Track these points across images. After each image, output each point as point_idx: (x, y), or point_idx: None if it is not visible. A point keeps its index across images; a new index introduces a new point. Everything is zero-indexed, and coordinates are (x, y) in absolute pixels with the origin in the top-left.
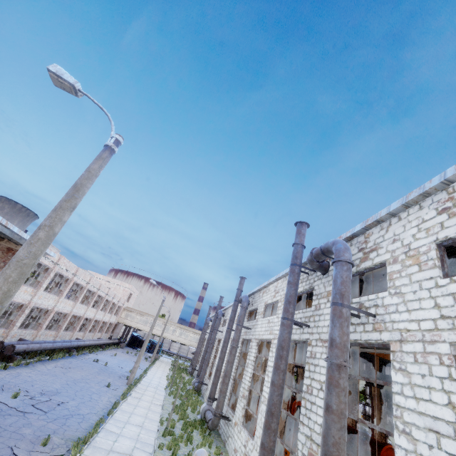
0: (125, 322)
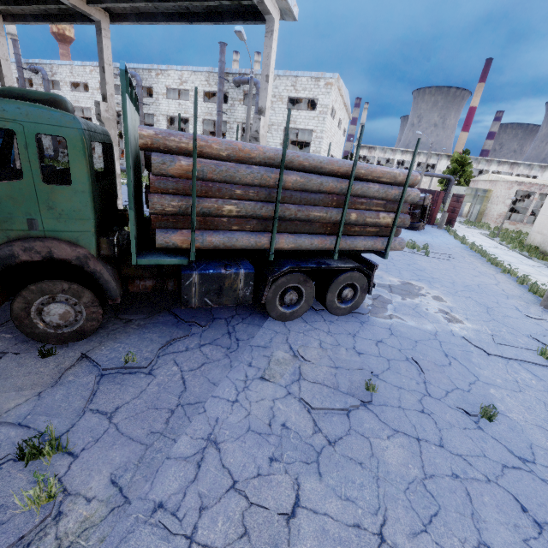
0: None
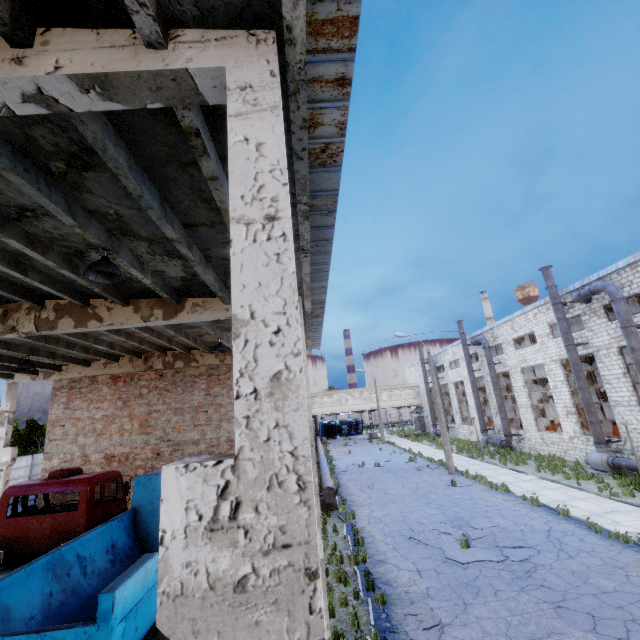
0: (313, 413)
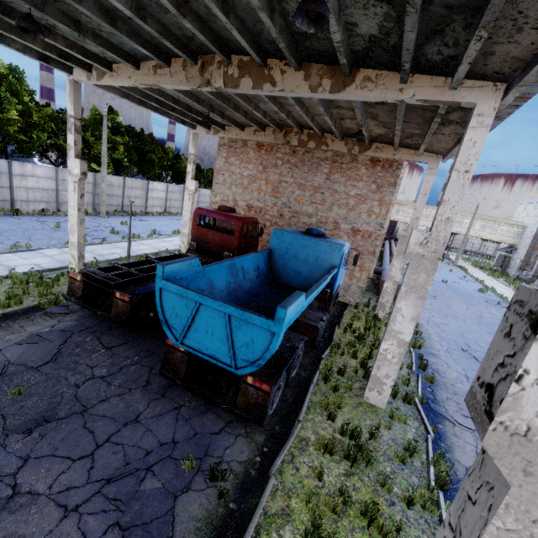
0: (396, 219)
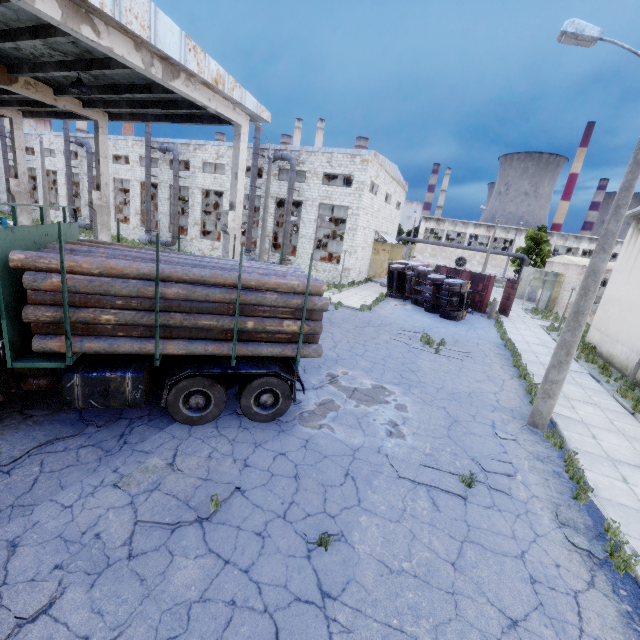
0: None
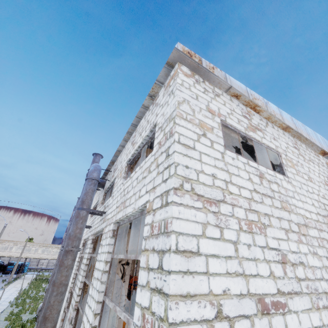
0: None
